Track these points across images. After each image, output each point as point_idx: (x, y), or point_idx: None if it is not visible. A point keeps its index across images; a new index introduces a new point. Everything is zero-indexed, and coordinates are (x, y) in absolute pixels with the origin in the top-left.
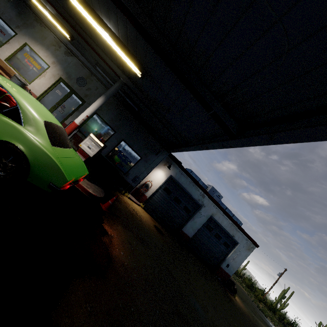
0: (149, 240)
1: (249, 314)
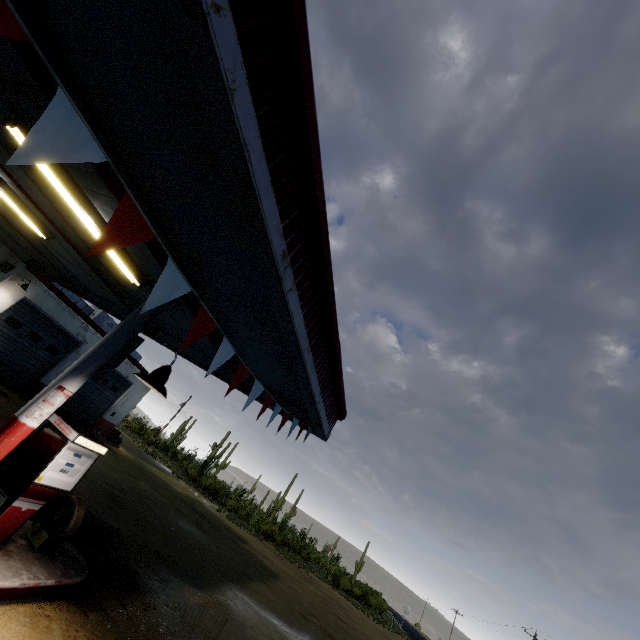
0: (7, 413)
1: (135, 460)
